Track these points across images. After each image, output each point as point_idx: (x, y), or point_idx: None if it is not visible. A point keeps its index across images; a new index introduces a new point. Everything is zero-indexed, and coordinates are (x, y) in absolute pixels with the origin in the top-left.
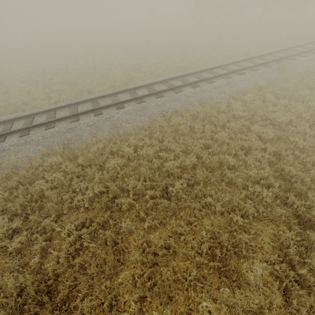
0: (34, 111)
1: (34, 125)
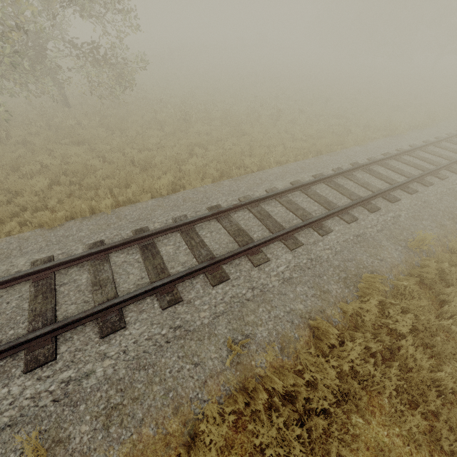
0: (380, 146)
1: (455, 161)
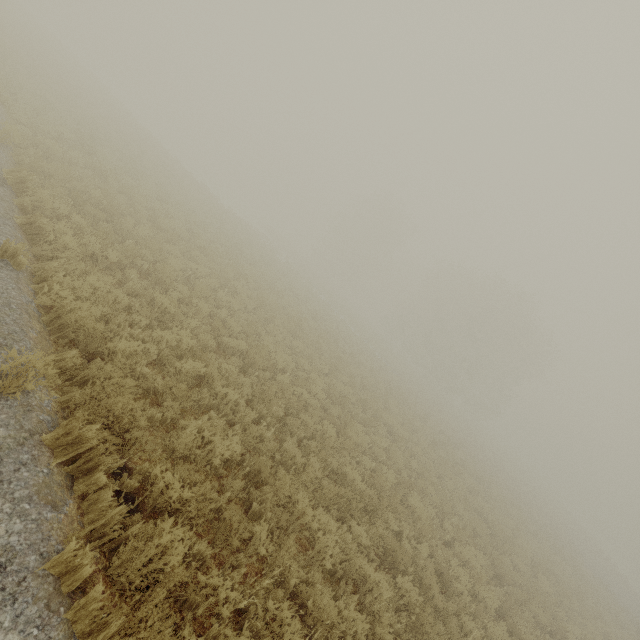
0: None
1: None
